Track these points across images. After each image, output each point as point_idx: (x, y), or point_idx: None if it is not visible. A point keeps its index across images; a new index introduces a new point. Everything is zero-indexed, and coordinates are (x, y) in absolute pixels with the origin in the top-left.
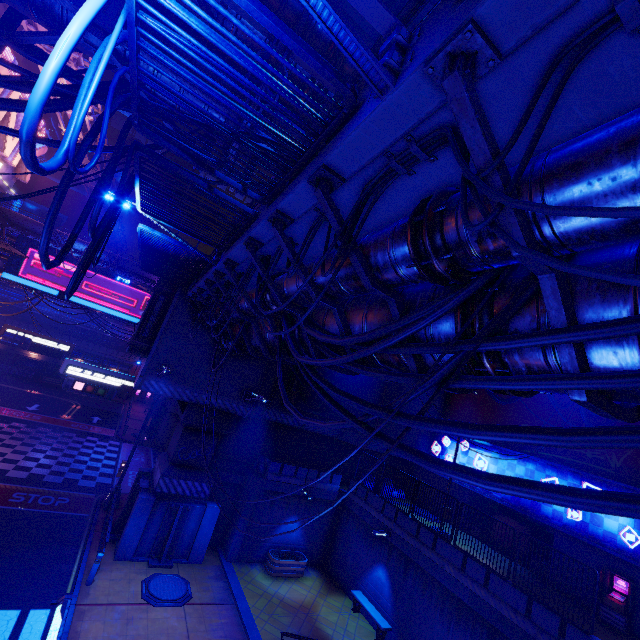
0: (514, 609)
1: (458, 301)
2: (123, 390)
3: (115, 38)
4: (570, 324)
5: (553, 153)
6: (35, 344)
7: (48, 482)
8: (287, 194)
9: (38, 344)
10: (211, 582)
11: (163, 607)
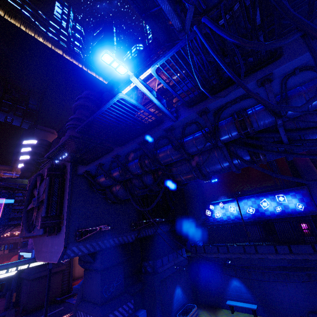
0: (309, 254)
1: None
2: None
3: None
4: None
5: None
6: None
7: None
8: None
9: None
10: None
11: None
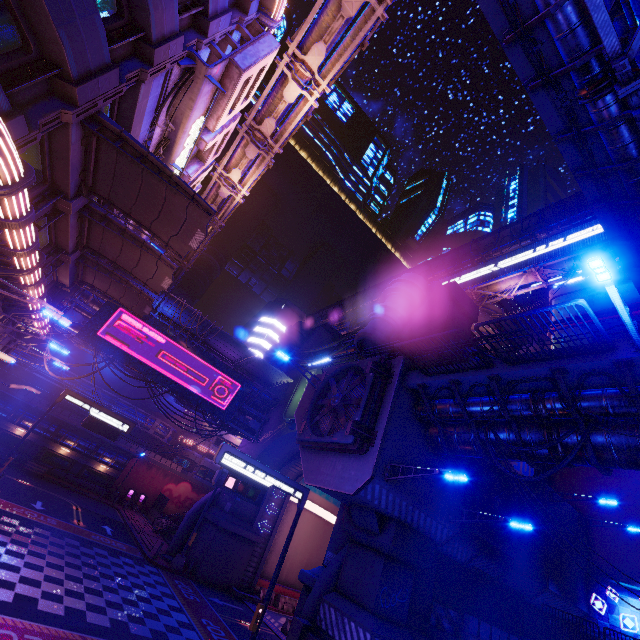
0: None
1: None
2: (113, 489)
3: None
4: None
5: None
6: (92, 418)
7: (139, 636)
8: None
9: (95, 418)
10: None
11: None
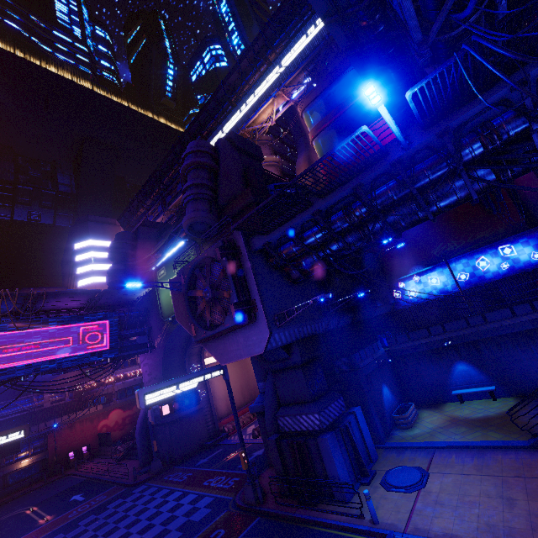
0: None
1: None
2: (51, 466)
3: None
4: None
5: None
6: None
7: None
8: None
9: None
10: (404, 456)
11: (426, 483)
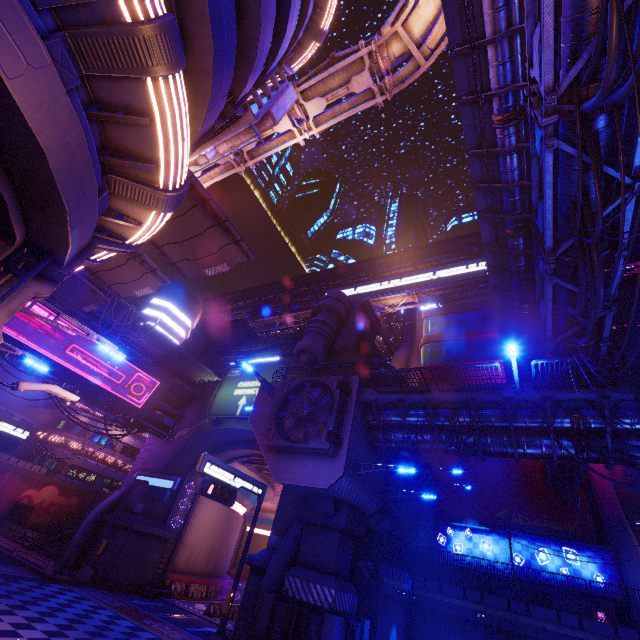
0: (608, 637)
1: None
2: None
3: None
4: None
5: None
6: None
7: None
8: None
9: None
10: None
11: None
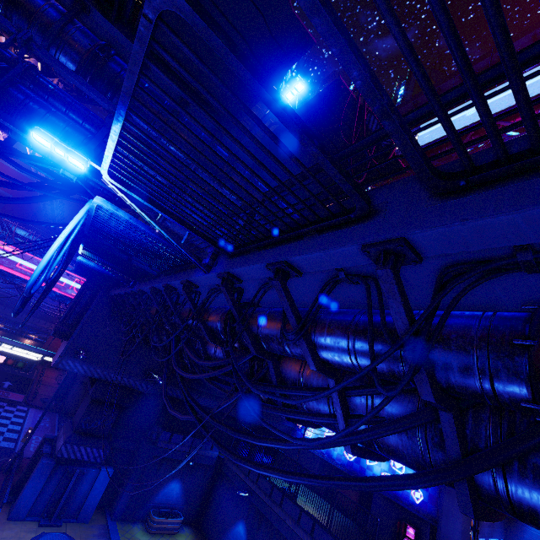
0: None
1: (246, 360)
2: None
3: (81, 224)
4: (278, 384)
5: (267, 315)
6: None
7: None
8: (172, 280)
9: None
10: (94, 539)
11: None
